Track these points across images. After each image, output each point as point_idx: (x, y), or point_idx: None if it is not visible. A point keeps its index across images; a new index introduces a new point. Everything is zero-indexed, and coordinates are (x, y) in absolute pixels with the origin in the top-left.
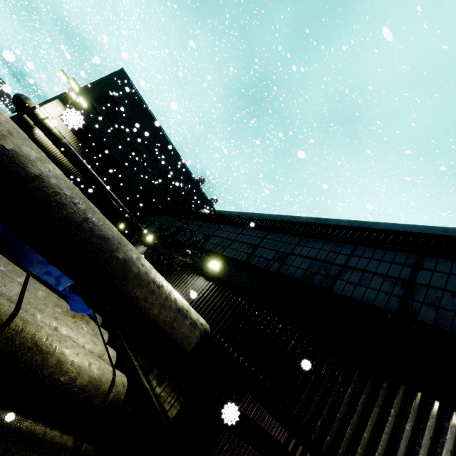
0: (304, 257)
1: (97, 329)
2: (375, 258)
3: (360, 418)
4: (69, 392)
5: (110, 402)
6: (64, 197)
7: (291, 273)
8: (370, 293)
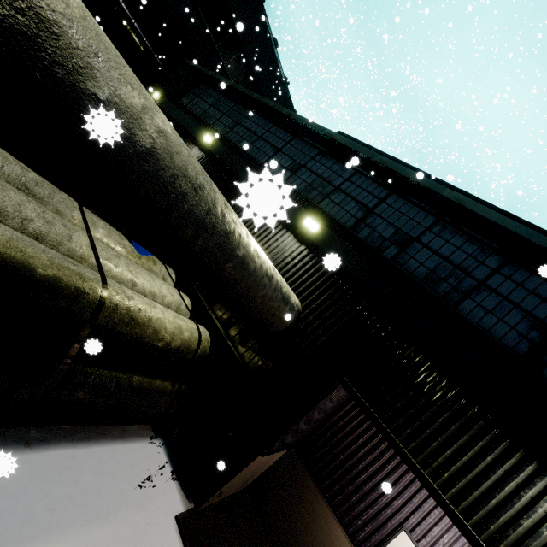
0: (433, 252)
1: (164, 269)
2: (526, 286)
3: (448, 439)
4: (165, 353)
5: (198, 356)
6: (183, 180)
7: (411, 269)
8: (502, 327)
